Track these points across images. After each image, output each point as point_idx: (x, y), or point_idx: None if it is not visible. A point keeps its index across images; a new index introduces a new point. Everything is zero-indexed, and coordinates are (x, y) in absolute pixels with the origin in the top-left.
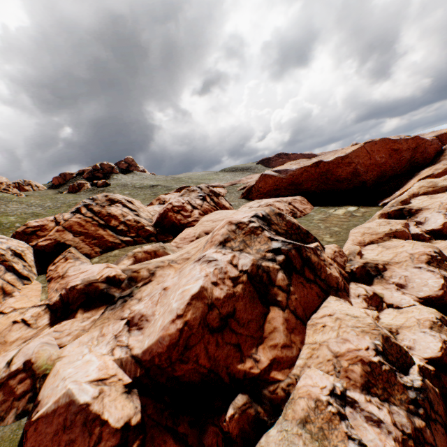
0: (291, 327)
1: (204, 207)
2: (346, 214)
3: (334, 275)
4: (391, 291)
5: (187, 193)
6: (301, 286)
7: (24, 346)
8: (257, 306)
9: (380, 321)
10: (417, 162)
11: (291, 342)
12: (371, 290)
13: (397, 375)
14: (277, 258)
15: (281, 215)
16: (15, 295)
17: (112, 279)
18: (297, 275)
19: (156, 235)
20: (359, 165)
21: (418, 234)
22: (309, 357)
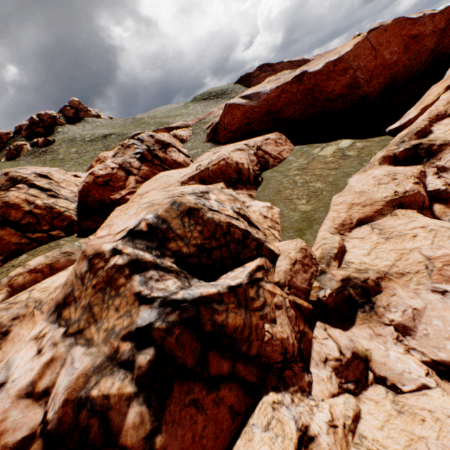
0: None
1: (143, 169)
2: (336, 155)
3: (278, 338)
4: (386, 344)
5: (121, 152)
6: (191, 412)
7: None
8: None
9: (359, 432)
10: (444, 52)
11: None
12: (350, 347)
13: None
14: (138, 360)
15: (195, 212)
16: None
17: None
18: (187, 384)
19: (79, 222)
20: (359, 70)
21: (440, 190)
22: None
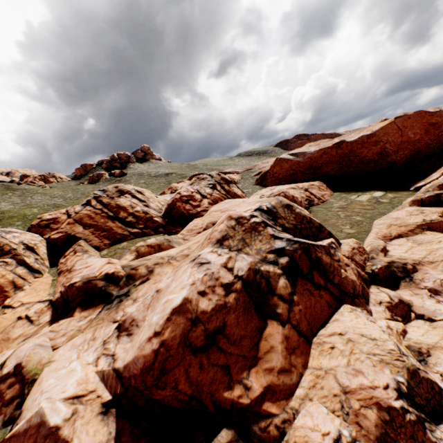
0: (292, 346)
1: (214, 195)
2: (371, 201)
3: (350, 279)
4: (422, 298)
5: (197, 182)
6: (307, 293)
7: (19, 347)
8: (252, 320)
9: (407, 337)
10: None
11: (291, 366)
12: (397, 296)
13: (426, 429)
14: (280, 261)
15: (290, 207)
16: (26, 288)
17: (110, 276)
18: (304, 280)
19: (165, 226)
20: (388, 143)
21: None
22: (312, 387)
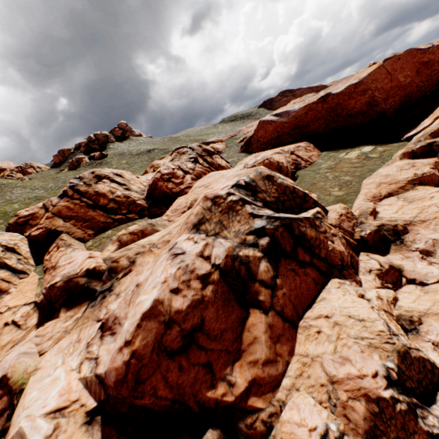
0: (277, 334)
1: (196, 170)
2: (360, 157)
3: (337, 250)
4: (413, 261)
5: (177, 157)
6: (292, 274)
7: (4, 358)
8: (233, 311)
9: (398, 305)
10: None
11: (276, 355)
12: (387, 262)
13: (418, 417)
14: (260, 242)
15: (271, 178)
16: (12, 291)
17: (92, 271)
18: (287, 260)
19: (149, 208)
20: (377, 91)
21: None
22: (299, 376)
